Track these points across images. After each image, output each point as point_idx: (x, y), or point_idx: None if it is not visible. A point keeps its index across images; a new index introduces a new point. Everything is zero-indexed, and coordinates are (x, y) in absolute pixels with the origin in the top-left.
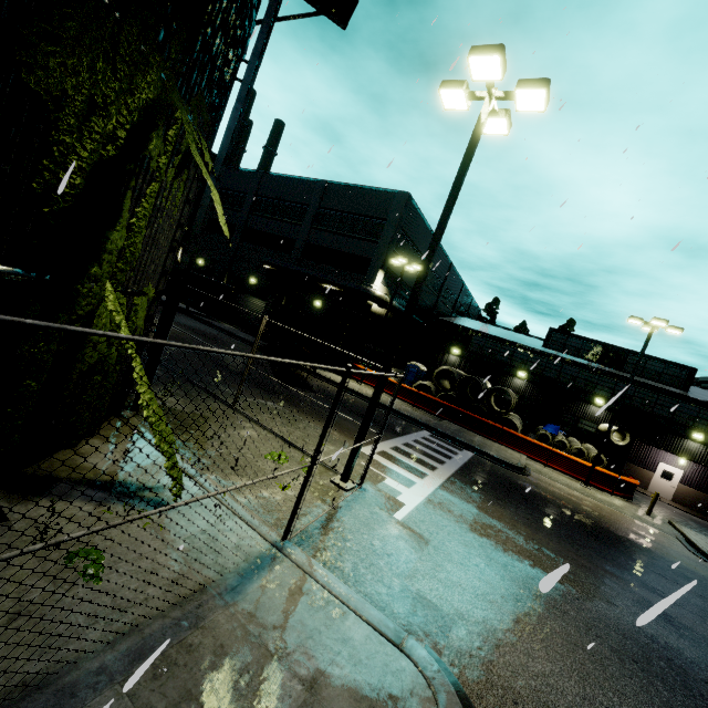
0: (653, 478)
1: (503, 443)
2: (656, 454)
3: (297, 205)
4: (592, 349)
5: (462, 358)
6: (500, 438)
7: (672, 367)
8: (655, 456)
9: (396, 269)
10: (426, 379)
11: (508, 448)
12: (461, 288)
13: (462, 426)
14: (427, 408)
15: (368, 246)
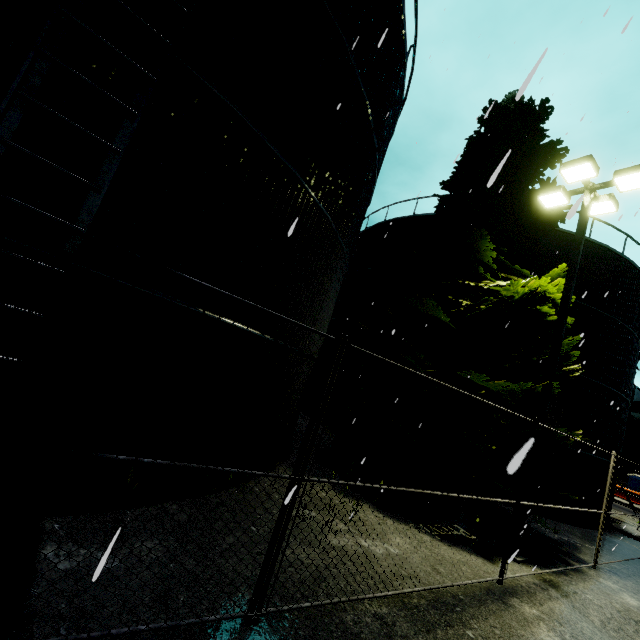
0: None
1: None
2: None
3: None
4: None
5: None
6: None
7: None
8: None
9: None
10: None
11: None
12: None
13: None
14: None
15: None
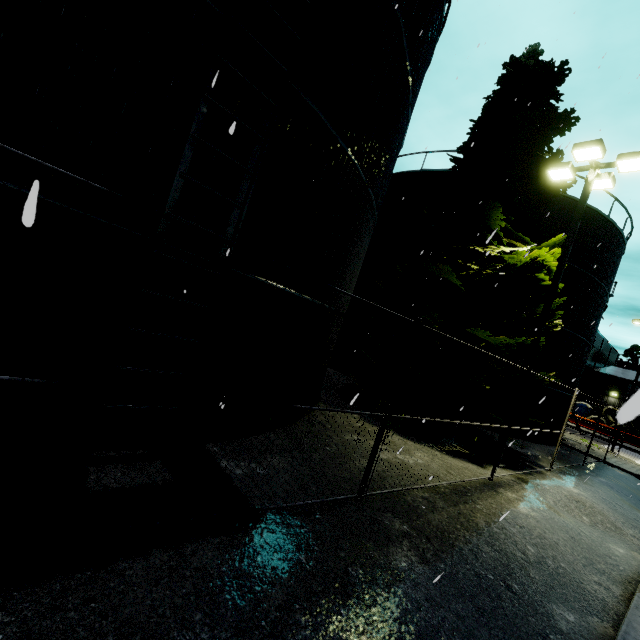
0: None
1: None
2: None
3: None
4: None
5: (621, 400)
6: None
7: None
8: None
9: None
10: (590, 414)
11: None
12: (602, 341)
13: (637, 446)
14: (605, 433)
15: None
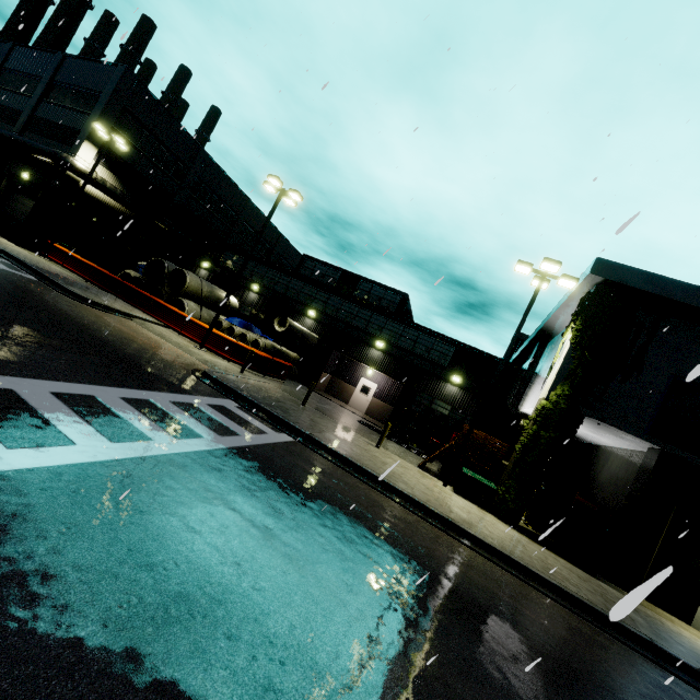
0: (354, 393)
1: (152, 313)
2: (360, 369)
3: (35, 77)
4: (334, 275)
5: (211, 273)
6: (150, 309)
7: (390, 293)
8: (359, 372)
9: (129, 158)
10: None
11: (153, 318)
12: (279, 238)
13: (122, 298)
14: (98, 283)
15: (84, 118)
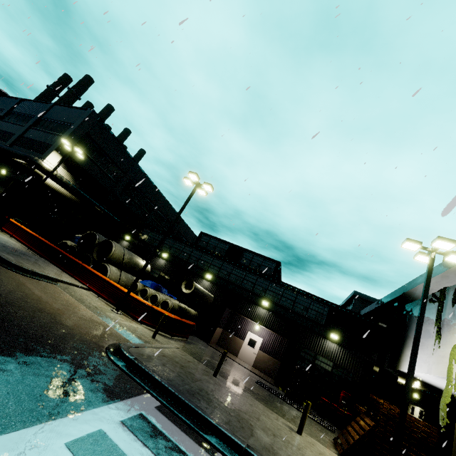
0: (242, 345)
1: (77, 277)
2: (247, 324)
3: (30, 116)
4: (223, 247)
5: (131, 243)
6: (77, 273)
7: (267, 261)
8: (246, 326)
9: (84, 164)
10: None
11: (77, 281)
12: (180, 221)
13: (54, 263)
14: (37, 250)
15: (57, 138)
